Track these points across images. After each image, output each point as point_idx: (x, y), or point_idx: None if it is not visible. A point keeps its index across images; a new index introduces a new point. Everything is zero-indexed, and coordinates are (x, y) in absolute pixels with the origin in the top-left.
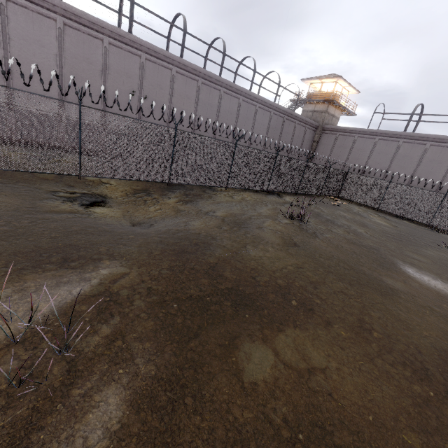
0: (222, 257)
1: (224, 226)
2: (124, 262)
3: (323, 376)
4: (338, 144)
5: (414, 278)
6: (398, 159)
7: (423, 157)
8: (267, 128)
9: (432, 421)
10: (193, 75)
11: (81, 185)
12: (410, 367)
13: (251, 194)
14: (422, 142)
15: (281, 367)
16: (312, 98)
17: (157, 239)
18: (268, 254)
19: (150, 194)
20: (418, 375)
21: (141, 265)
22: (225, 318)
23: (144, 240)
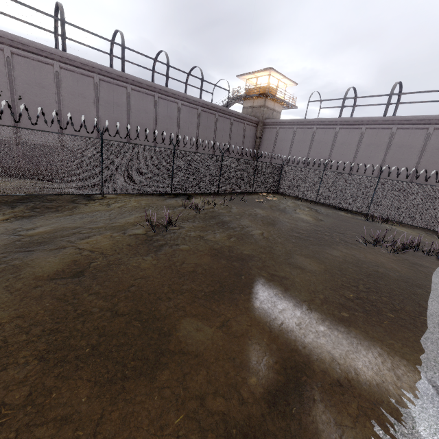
0: None
1: None
2: None
3: None
4: (280, 138)
5: (254, 312)
6: (337, 146)
7: (361, 142)
8: (196, 126)
9: None
10: (85, 71)
11: None
12: None
13: (143, 200)
14: (357, 126)
15: None
16: (250, 94)
17: None
18: None
19: None
20: None
21: None
22: None
23: None
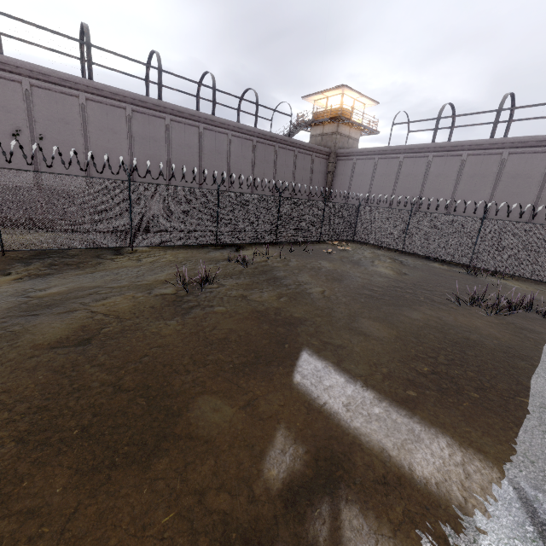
0: None
1: None
2: None
3: None
4: (357, 172)
5: (291, 389)
6: (431, 180)
7: (462, 173)
8: (251, 162)
9: None
10: (116, 102)
11: None
12: None
13: (181, 253)
14: (456, 153)
15: None
16: (319, 118)
17: None
18: None
19: None
20: None
21: None
22: None
23: None
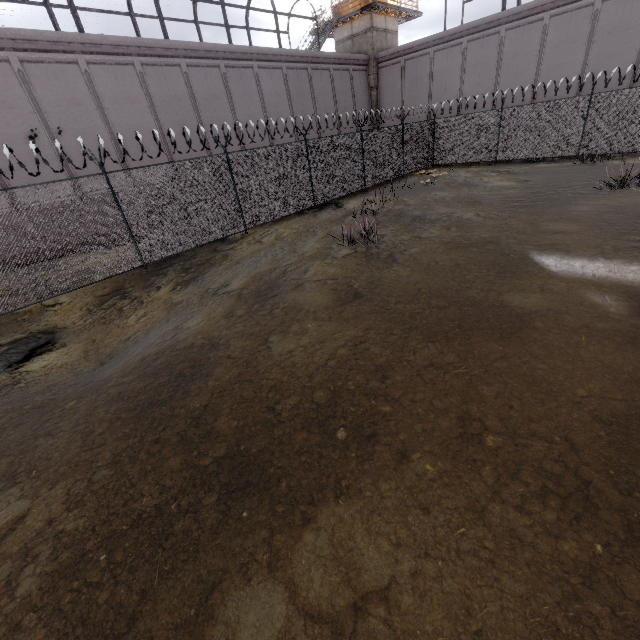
0: (219, 387)
1: (238, 309)
2: (29, 483)
3: (384, 611)
4: (409, 78)
5: (558, 275)
6: (507, 63)
7: (545, 44)
8: (287, 99)
9: (603, 629)
10: (120, 57)
11: (10, 326)
12: (555, 496)
13: (291, 224)
14: (536, 17)
15: (298, 630)
16: (342, 13)
17: (115, 390)
18: (305, 339)
19: (126, 295)
20: (572, 509)
21: (58, 479)
22: (200, 542)
23: (90, 405)
